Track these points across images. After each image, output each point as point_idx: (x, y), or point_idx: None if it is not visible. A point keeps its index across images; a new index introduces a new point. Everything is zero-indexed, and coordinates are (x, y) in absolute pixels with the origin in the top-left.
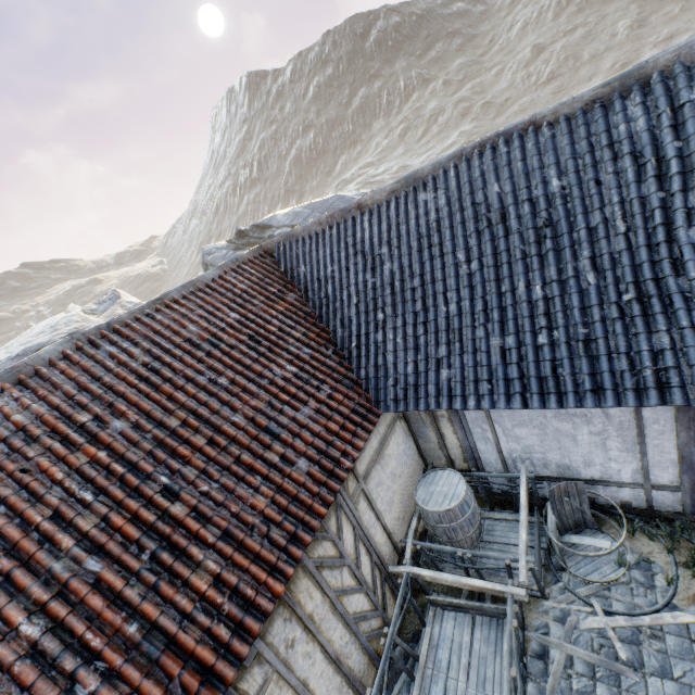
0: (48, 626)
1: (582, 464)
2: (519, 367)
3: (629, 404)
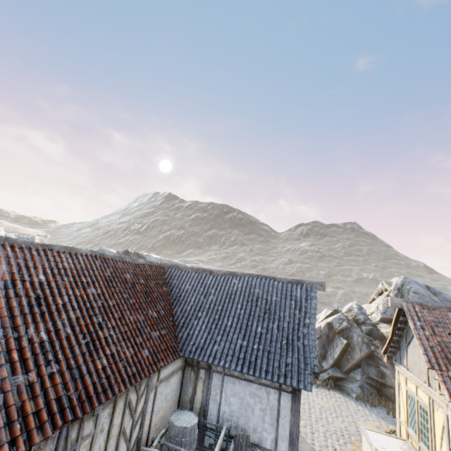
0: (47, 339)
1: (252, 430)
2: (245, 354)
3: (275, 379)
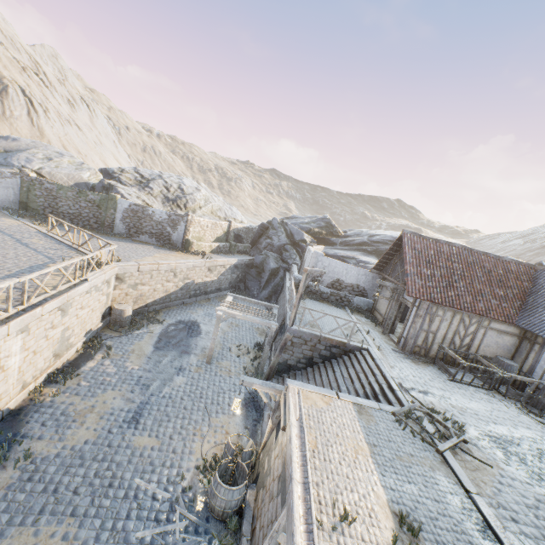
0: (429, 275)
1: None
2: None
3: None
